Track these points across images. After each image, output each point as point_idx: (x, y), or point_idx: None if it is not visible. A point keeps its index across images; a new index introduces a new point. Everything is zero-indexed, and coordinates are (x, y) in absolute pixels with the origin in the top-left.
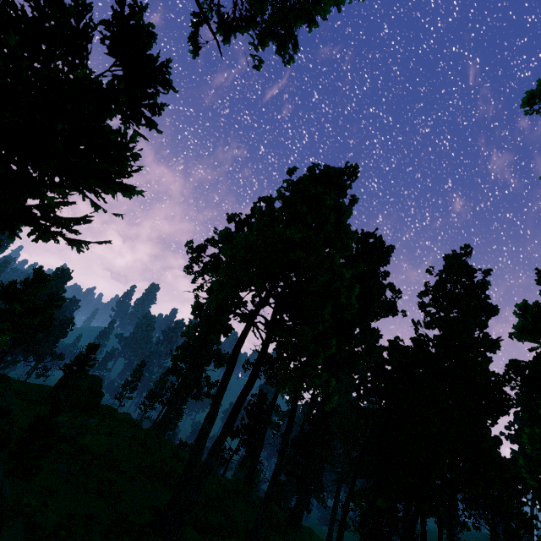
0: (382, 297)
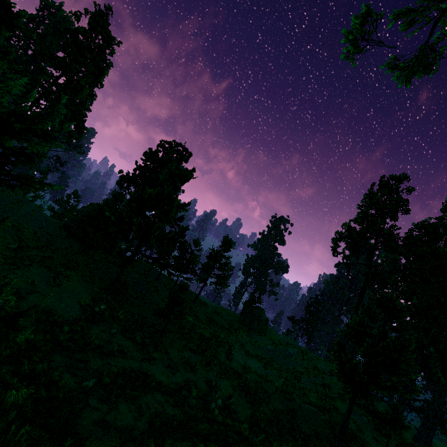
0: None
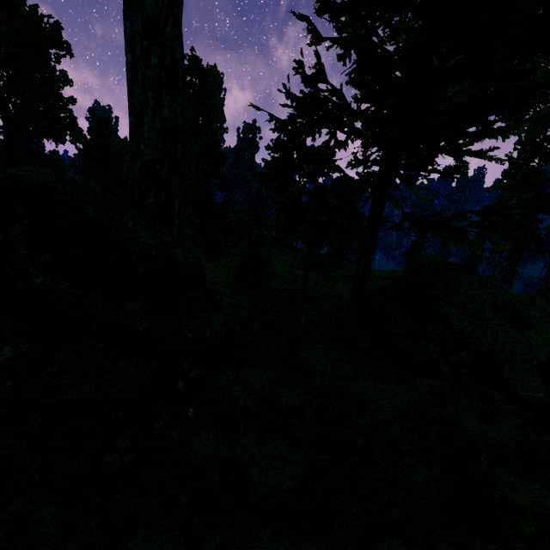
0: None
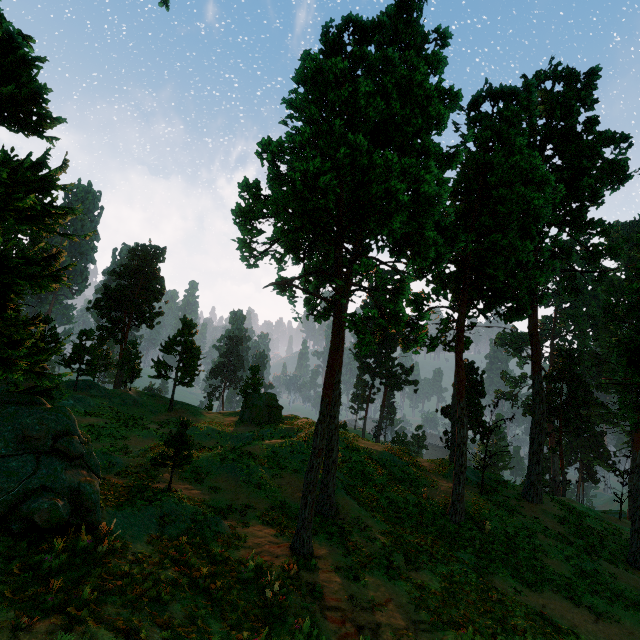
0: (590, 163)
